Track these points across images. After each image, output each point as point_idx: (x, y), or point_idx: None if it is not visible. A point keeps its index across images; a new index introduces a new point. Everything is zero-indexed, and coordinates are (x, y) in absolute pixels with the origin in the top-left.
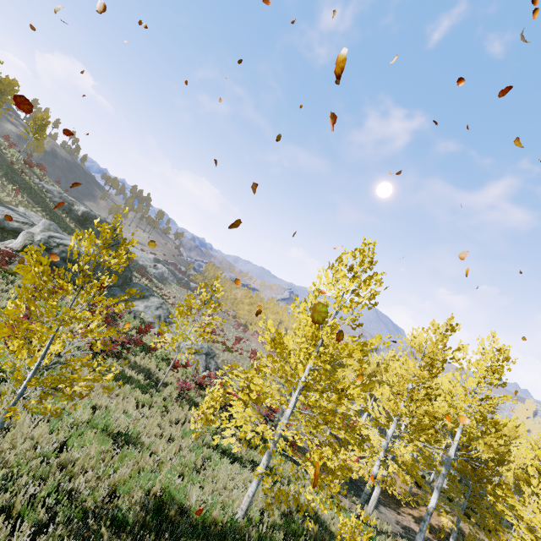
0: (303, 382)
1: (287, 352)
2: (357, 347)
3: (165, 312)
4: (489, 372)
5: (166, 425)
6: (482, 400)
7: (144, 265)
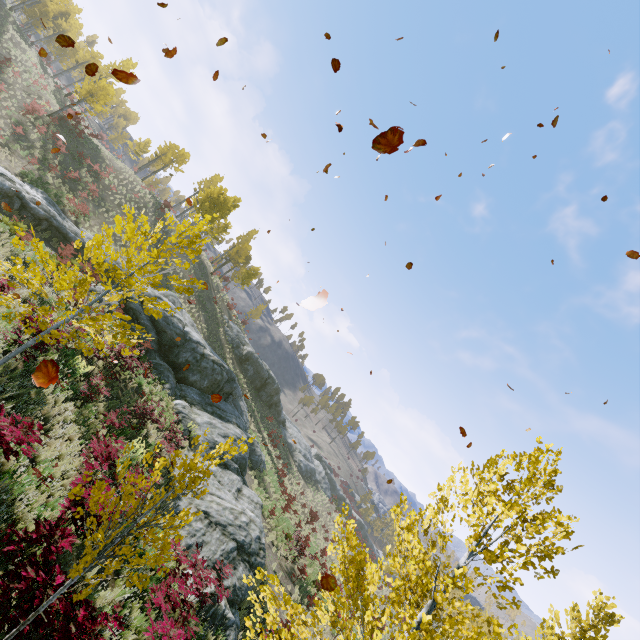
0: None
1: None
2: None
3: None
4: None
5: None
6: None
7: (293, 446)
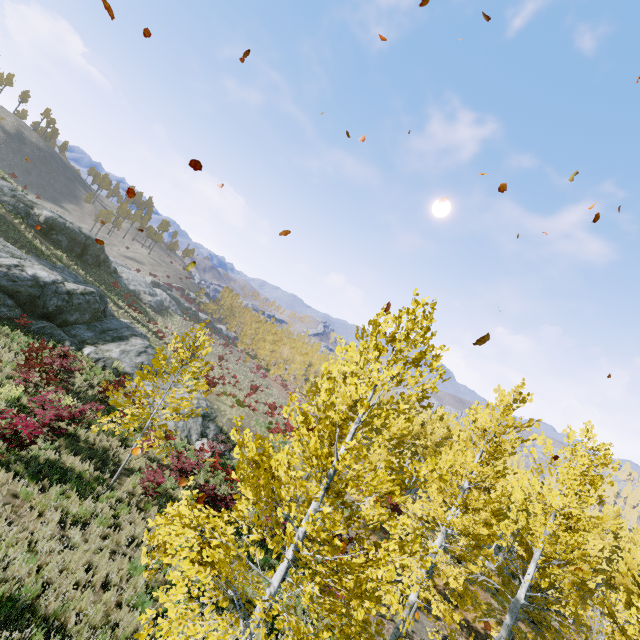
0: (296, 553)
1: (277, 484)
2: (395, 479)
3: (150, 358)
4: (584, 488)
5: (105, 556)
6: (566, 518)
7: (137, 291)
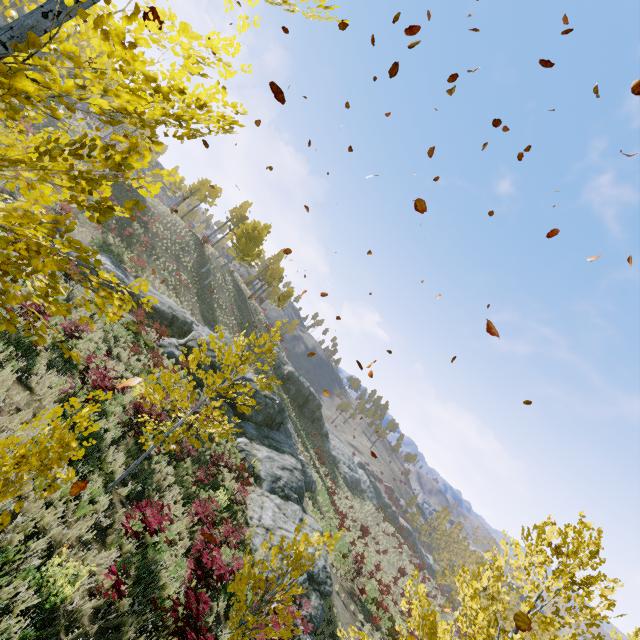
0: None
1: None
2: None
3: (292, 479)
4: None
5: None
6: None
7: (337, 458)
